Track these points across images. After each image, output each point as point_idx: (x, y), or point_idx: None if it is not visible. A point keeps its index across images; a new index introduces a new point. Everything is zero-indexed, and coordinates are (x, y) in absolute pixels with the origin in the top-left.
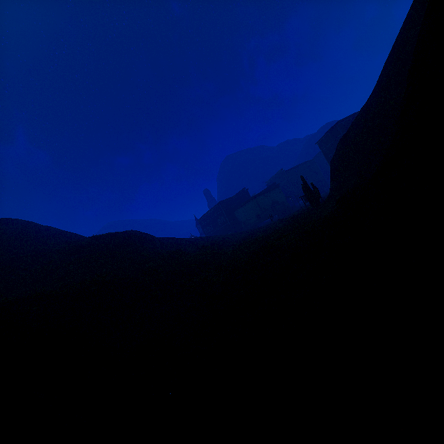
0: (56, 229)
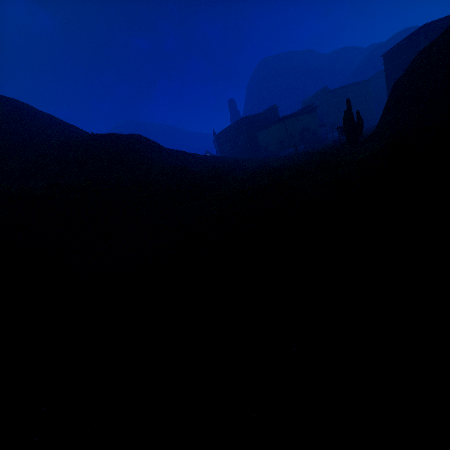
0: (56, 119)
